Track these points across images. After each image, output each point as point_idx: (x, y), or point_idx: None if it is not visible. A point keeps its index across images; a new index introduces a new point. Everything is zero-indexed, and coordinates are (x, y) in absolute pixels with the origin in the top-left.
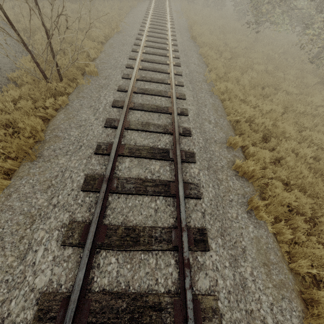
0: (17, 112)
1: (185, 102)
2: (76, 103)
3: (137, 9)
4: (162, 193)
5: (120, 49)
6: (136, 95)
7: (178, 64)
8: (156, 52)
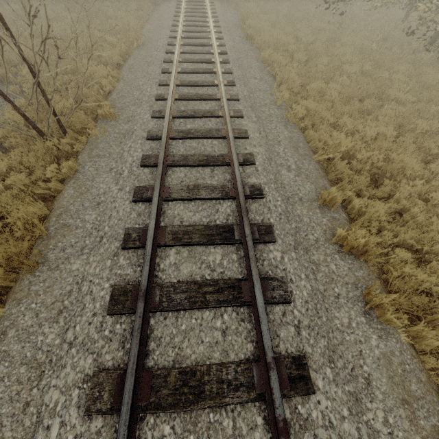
0: (4, 196)
1: (247, 142)
2: (89, 167)
3: (164, 6)
4: (230, 302)
5: (145, 72)
6: (175, 142)
7: (232, 82)
8: (197, 69)
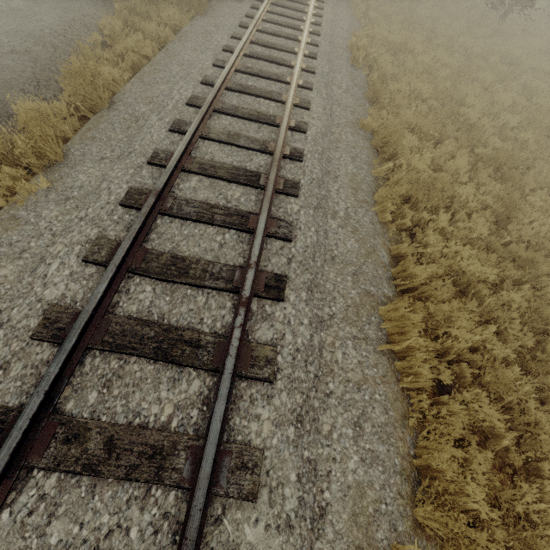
0: None
1: (322, 11)
2: None
3: None
4: (292, 38)
5: None
6: None
7: None
8: None
